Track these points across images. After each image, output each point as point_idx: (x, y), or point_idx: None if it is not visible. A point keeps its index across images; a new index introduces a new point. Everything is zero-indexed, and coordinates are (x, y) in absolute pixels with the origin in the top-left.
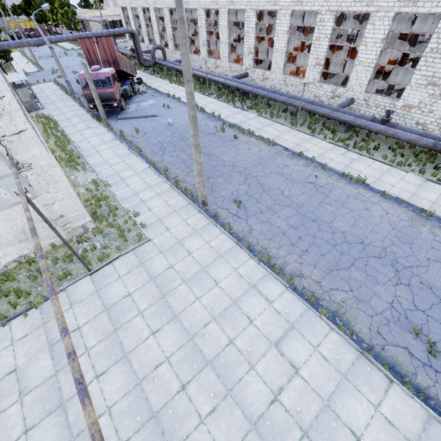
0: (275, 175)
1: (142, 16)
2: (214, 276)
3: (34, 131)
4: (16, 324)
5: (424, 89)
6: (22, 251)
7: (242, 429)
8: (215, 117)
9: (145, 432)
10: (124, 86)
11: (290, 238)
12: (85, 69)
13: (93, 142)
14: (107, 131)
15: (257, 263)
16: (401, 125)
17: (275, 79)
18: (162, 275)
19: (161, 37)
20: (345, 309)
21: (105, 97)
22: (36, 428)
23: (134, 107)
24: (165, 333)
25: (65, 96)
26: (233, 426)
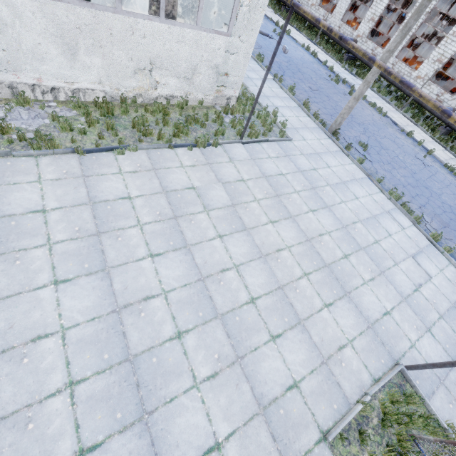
0: (390, 140)
1: None
2: (353, 192)
3: None
4: (181, 153)
5: None
6: (177, 91)
7: (396, 298)
8: (326, 67)
9: (322, 273)
10: None
11: (410, 191)
12: None
13: None
14: None
15: (387, 197)
16: None
17: None
18: (308, 172)
19: None
20: None
21: None
22: (229, 236)
23: None
24: (321, 215)
25: None
26: (389, 294)
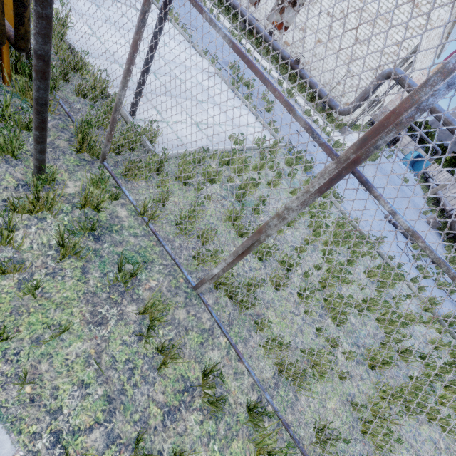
0: None
1: None
2: None
3: None
4: None
5: (298, 33)
6: None
7: None
8: None
9: None
10: None
11: None
12: None
13: None
14: None
15: None
16: (277, 42)
17: None
18: None
19: None
20: (192, 36)
21: None
22: None
23: None
24: None
25: None
26: None
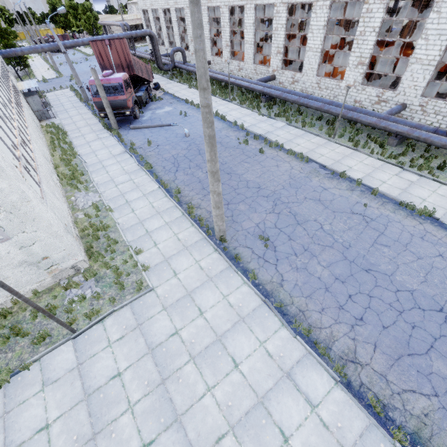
0: (312, 201)
1: (163, 18)
2: (233, 353)
3: (2, 158)
4: None
5: None
6: None
7: None
8: (237, 126)
9: None
10: (139, 92)
11: (336, 296)
12: (95, 75)
13: (100, 155)
14: (117, 142)
15: (292, 335)
16: None
17: (306, 82)
18: (163, 346)
19: (182, 39)
20: (431, 431)
21: (116, 105)
22: None
23: (148, 115)
24: None
25: (79, 103)
26: None
